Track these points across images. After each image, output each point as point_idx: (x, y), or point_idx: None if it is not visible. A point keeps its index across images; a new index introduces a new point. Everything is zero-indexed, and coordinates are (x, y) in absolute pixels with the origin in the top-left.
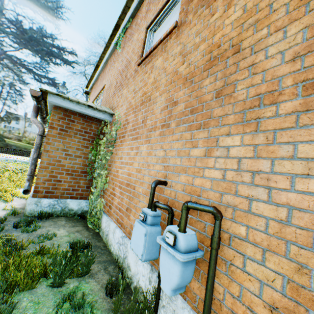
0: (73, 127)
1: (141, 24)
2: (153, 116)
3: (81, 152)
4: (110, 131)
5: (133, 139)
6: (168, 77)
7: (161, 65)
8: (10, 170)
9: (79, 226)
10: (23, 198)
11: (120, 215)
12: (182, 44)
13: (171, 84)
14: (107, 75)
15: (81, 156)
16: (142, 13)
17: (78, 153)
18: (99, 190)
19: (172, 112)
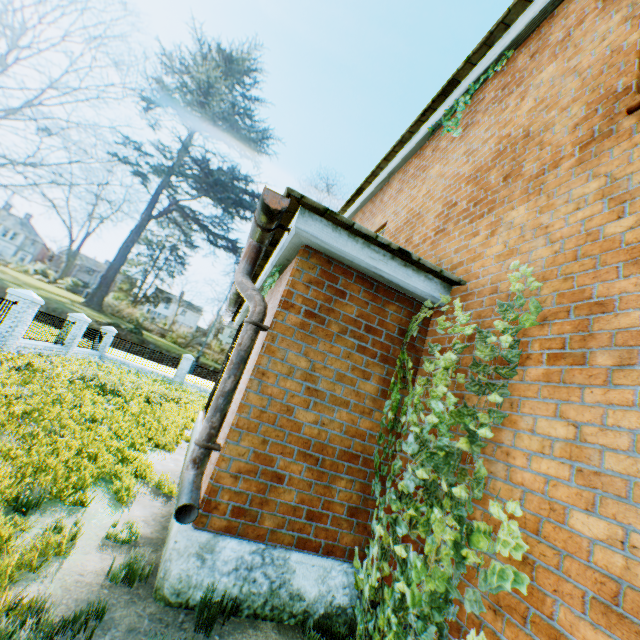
0: (339, 311)
1: (574, 35)
2: None
3: (348, 389)
4: (485, 333)
5: None
6: None
7: None
8: (141, 394)
9: None
10: (157, 492)
11: None
12: None
13: None
14: (392, 203)
15: (348, 402)
16: (572, 13)
17: (341, 390)
18: (448, 574)
19: None
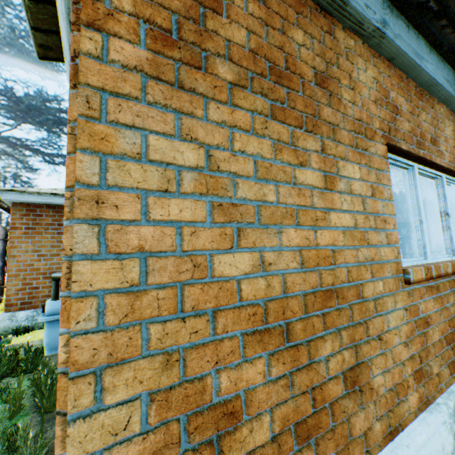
0: (43, 222)
1: None
2: None
3: (58, 249)
4: None
5: None
6: None
7: None
8: None
9: None
10: None
11: None
12: None
13: None
14: None
15: (59, 254)
16: None
17: (55, 251)
18: None
19: None
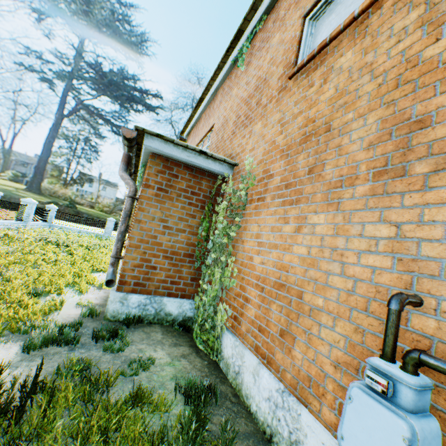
0: (176, 186)
1: (286, 17)
2: (342, 158)
3: (185, 224)
4: (236, 191)
5: (286, 203)
6: (381, 79)
7: (354, 62)
8: (83, 245)
9: (183, 345)
10: (100, 289)
11: (265, 340)
12: (424, 4)
13: (399, 88)
14: (217, 111)
15: (185, 230)
16: None
17: (181, 225)
18: (217, 288)
19: (411, 142)
